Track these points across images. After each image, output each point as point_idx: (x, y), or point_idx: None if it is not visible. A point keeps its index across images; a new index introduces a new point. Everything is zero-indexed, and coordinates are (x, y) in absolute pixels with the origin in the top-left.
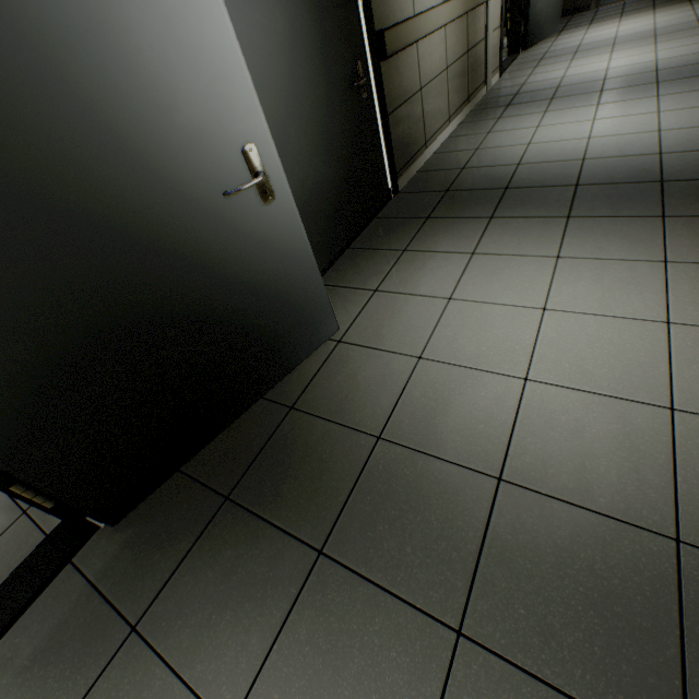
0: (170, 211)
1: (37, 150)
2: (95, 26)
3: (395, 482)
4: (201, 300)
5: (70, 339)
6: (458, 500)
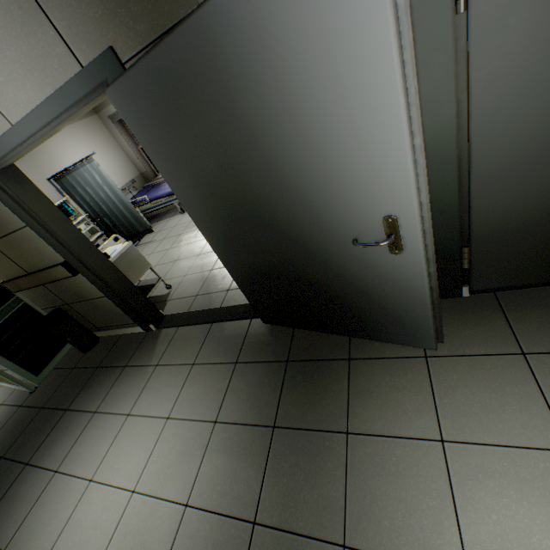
0: (319, 234)
1: (266, 196)
2: (303, 145)
3: (320, 457)
4: (324, 278)
5: (263, 262)
6: (319, 510)
